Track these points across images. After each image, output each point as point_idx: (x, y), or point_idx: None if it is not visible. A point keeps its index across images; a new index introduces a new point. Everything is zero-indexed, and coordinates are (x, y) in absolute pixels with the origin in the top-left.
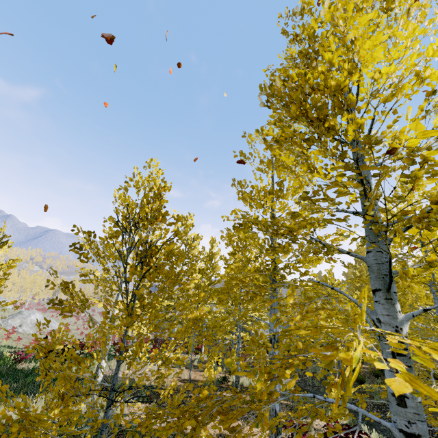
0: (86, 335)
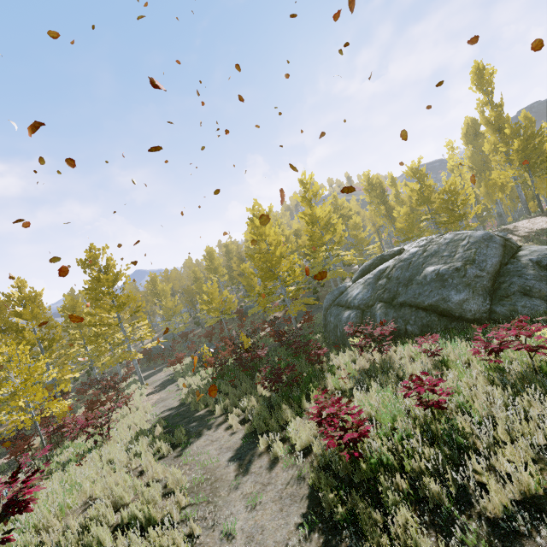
0: None
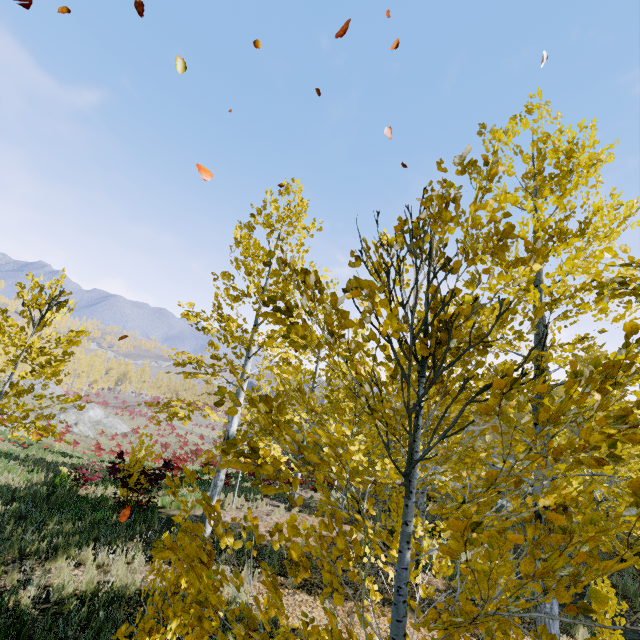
0: (163, 444)
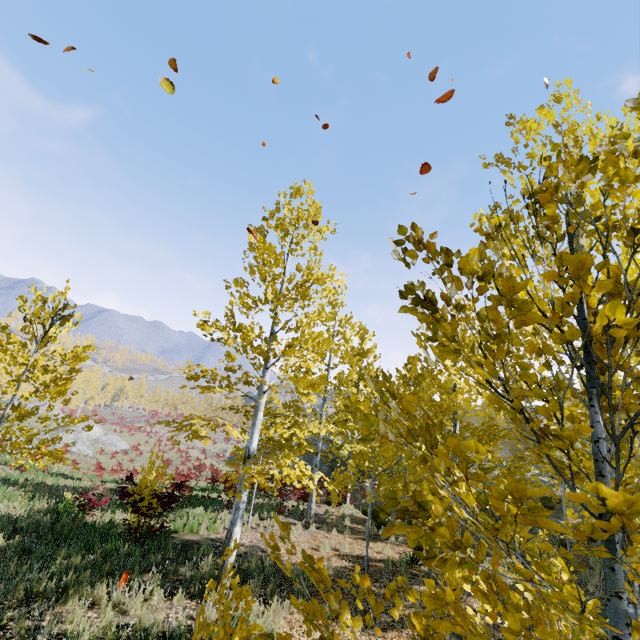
0: (164, 461)
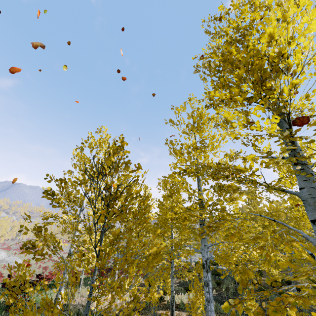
0: (43, 267)
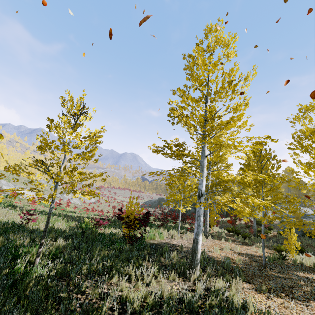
0: (113, 206)
